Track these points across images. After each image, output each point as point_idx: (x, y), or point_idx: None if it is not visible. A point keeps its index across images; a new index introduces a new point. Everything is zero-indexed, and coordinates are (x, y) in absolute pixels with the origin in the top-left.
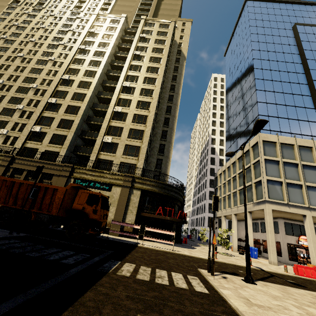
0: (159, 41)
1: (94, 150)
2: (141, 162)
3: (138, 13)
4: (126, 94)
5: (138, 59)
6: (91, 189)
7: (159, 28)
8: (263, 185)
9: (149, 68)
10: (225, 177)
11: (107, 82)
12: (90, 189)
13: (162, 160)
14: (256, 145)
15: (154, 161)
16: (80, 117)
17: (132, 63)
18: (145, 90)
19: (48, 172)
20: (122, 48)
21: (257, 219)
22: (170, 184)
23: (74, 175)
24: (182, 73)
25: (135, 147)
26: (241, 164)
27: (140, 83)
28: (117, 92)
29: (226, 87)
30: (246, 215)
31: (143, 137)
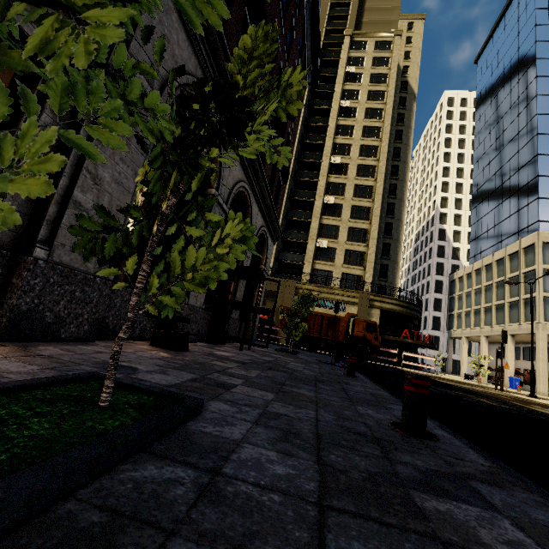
0: (376, 76)
1: (308, 259)
2: (369, 274)
3: (331, 15)
4: (337, 176)
5: (346, 115)
6: (321, 308)
7: (375, 52)
8: (538, 304)
9: (365, 130)
10: (470, 282)
11: (305, 155)
12: (321, 308)
13: (387, 265)
14: (531, 248)
15: (376, 267)
16: (281, 214)
17: (338, 123)
18: (363, 166)
19: (269, 289)
20: (317, 92)
21: (518, 343)
22: (412, 302)
23: (300, 292)
24: (411, 125)
25: (357, 253)
26: (501, 269)
27: (355, 156)
28: (324, 173)
29: (476, 129)
30: (532, 347)
31: (368, 239)
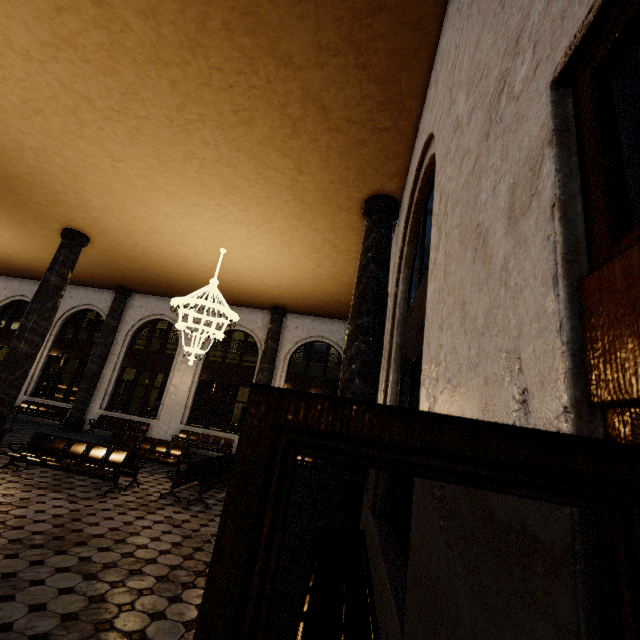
0: None
1: None
2: None
3: None
4: None
5: None
6: None
7: None
8: None
9: None
10: None
11: None
12: None
13: None
14: None
15: None
16: None
17: None
18: None
19: None
20: None
21: None
22: None
23: None
24: None
25: None
26: None
27: None
28: None
29: None
30: None
31: None
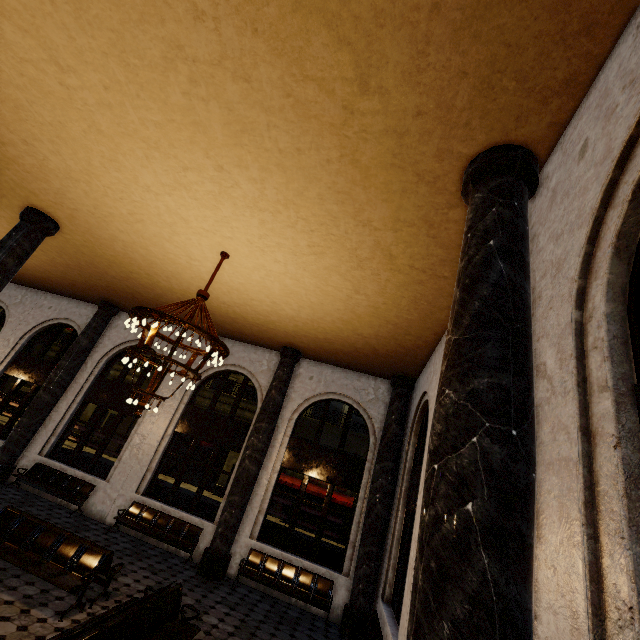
0: None
1: None
2: None
3: None
4: None
5: None
6: None
7: None
8: None
9: None
10: None
11: None
12: None
13: None
14: None
15: None
16: None
17: None
18: None
19: (352, 451)
20: None
21: None
22: None
23: None
24: None
25: None
26: None
27: None
28: None
29: None
30: None
31: None
